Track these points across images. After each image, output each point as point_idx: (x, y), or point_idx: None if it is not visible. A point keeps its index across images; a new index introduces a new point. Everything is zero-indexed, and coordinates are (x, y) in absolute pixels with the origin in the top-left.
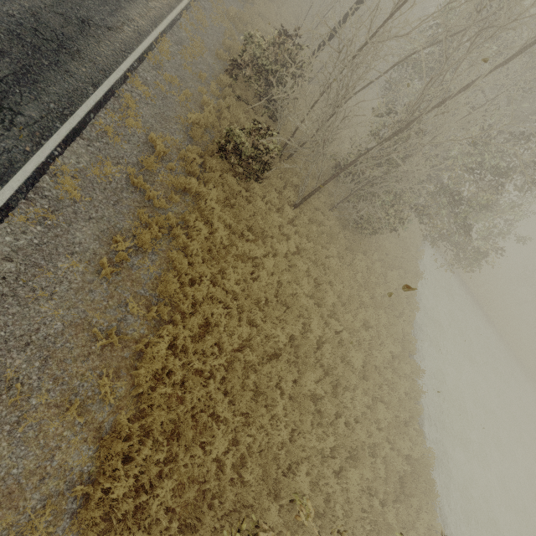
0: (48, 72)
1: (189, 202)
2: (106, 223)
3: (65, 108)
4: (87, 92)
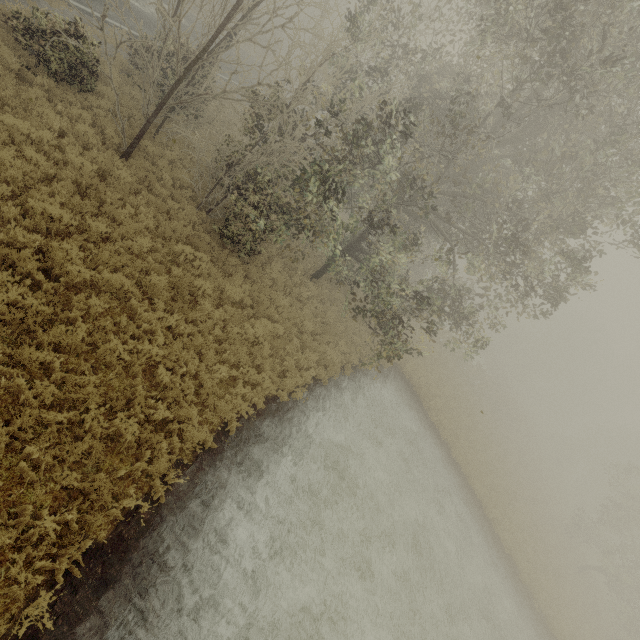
0: None
1: None
2: None
3: None
4: None
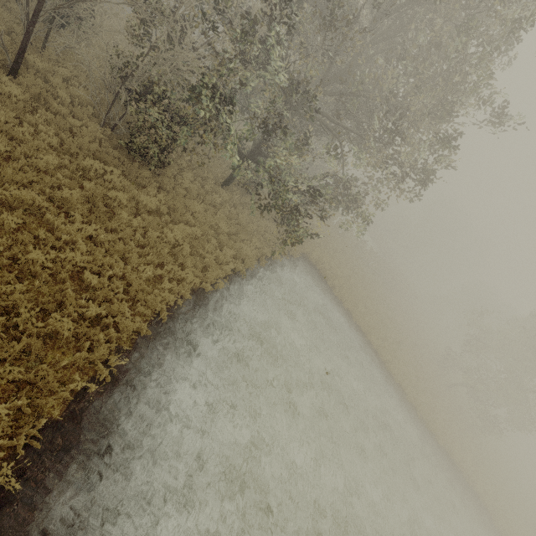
0: None
1: None
2: None
3: None
4: None
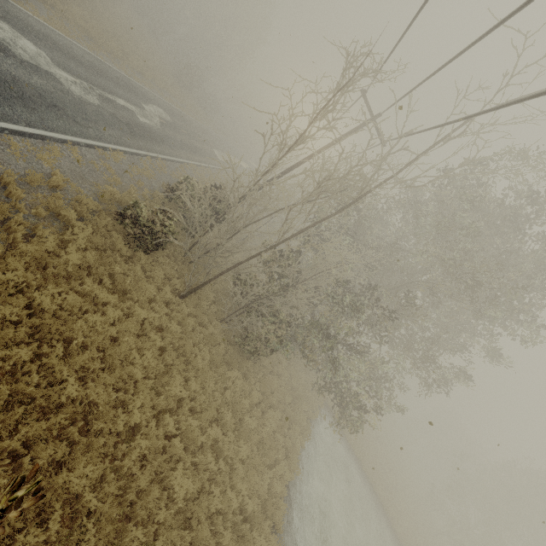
0: None
1: (56, 225)
2: None
3: None
4: (17, 122)
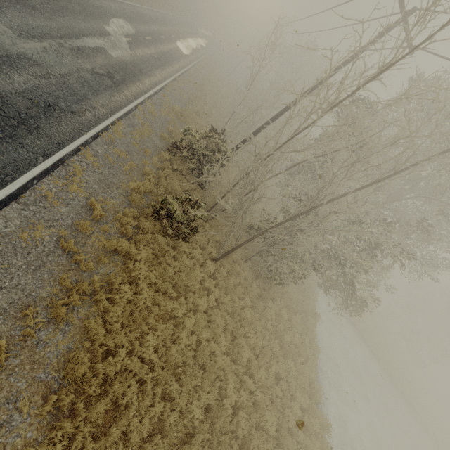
0: None
1: (118, 262)
2: (20, 292)
3: (8, 175)
4: (36, 161)
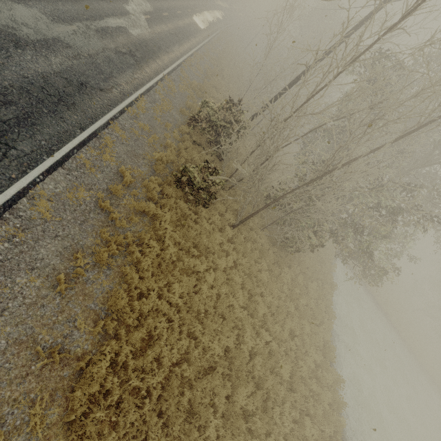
0: (45, 118)
1: (146, 222)
2: (70, 240)
3: (54, 145)
4: (75, 133)
